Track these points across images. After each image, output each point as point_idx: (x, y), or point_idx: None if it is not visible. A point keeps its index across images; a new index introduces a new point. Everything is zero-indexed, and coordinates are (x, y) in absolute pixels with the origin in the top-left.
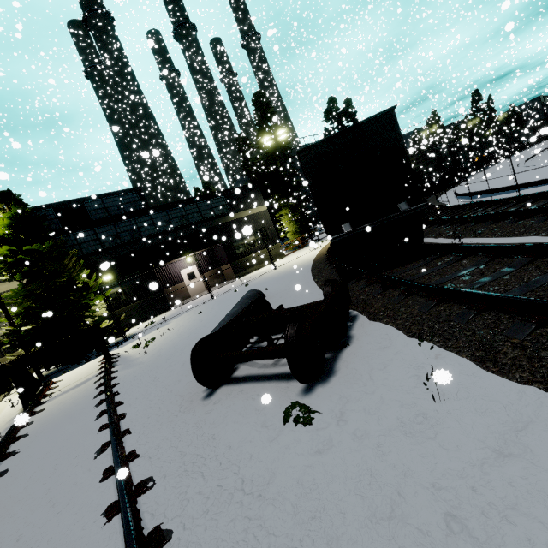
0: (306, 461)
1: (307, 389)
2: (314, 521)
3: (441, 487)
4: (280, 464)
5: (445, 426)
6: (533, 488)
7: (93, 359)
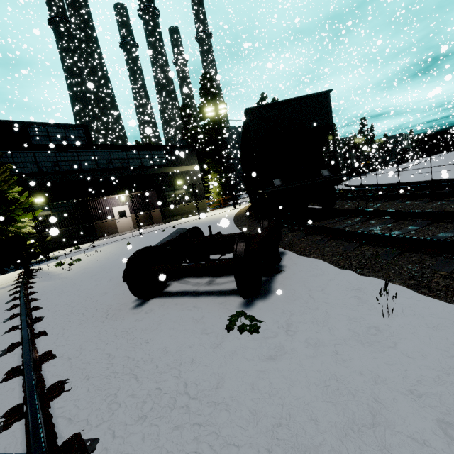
0: (258, 367)
1: (247, 303)
2: (281, 429)
3: (420, 394)
4: (228, 369)
5: (402, 338)
6: None
7: (10, 272)
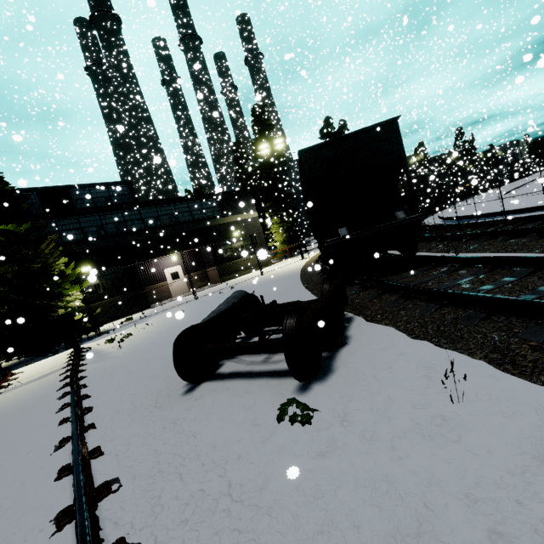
0: (307, 465)
1: (303, 387)
2: (322, 537)
3: (477, 498)
4: (275, 467)
5: (469, 429)
6: None
7: (61, 352)
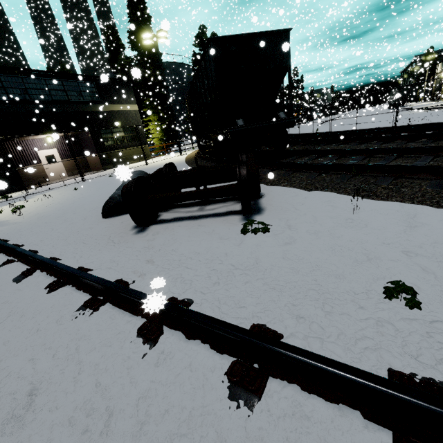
0: (281, 249)
1: (246, 218)
2: (316, 272)
3: (389, 243)
4: (259, 253)
5: (369, 221)
6: (439, 235)
7: None
